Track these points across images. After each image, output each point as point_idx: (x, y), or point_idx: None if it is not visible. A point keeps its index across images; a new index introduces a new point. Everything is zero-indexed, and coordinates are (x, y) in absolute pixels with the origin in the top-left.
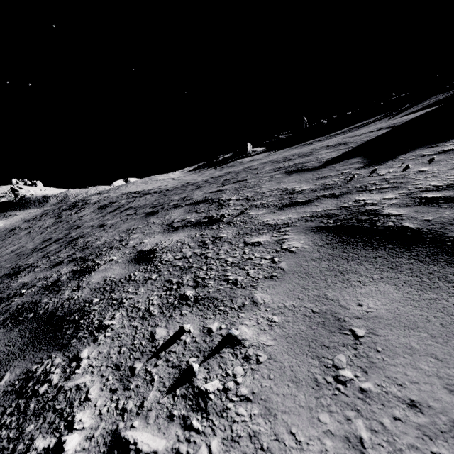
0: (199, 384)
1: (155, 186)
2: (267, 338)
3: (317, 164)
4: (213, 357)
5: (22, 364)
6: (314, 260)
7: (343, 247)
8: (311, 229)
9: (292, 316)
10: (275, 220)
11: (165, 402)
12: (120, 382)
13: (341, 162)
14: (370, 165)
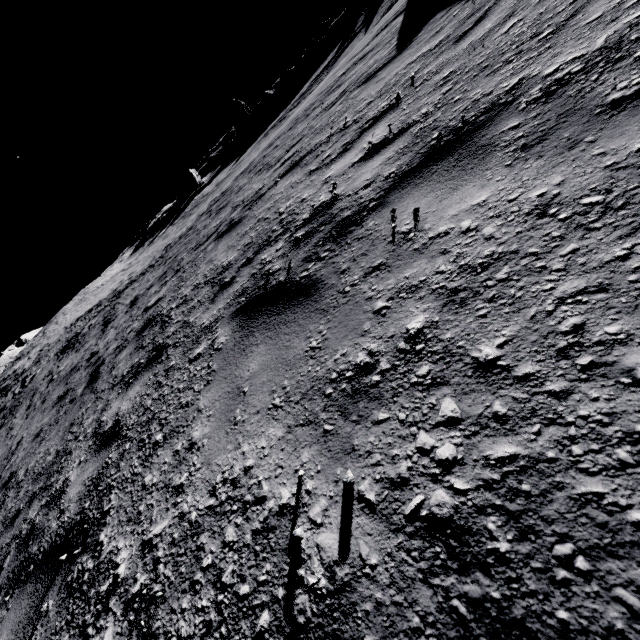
0: None
1: (113, 287)
2: None
3: (388, 57)
4: None
5: (498, 127)
6: None
7: None
8: None
9: None
10: (483, 32)
11: None
12: None
13: (425, 28)
14: None
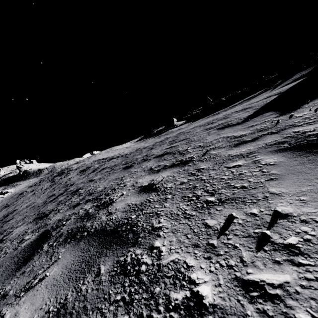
0: (279, 241)
1: (116, 153)
2: (308, 208)
3: (239, 120)
4: (273, 226)
5: (108, 259)
6: (298, 165)
7: (314, 155)
8: (275, 151)
9: (316, 195)
10: (238, 152)
11: (261, 255)
12: (208, 252)
13: (258, 116)
14: (284, 114)
